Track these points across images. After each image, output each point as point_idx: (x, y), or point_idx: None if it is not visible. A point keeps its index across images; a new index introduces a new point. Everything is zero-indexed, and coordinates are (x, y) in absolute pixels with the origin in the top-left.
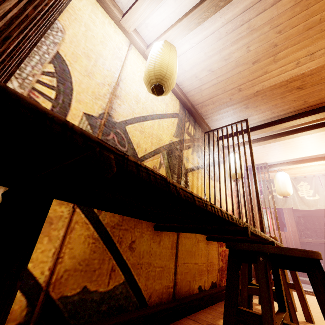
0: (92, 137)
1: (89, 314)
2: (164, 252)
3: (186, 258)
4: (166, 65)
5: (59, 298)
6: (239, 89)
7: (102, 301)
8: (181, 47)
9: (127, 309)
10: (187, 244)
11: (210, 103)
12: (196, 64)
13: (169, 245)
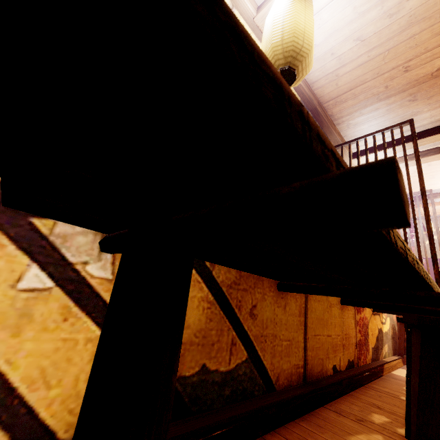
0: (326, 140)
1: (211, 399)
2: (291, 320)
3: (317, 329)
4: (302, 32)
5: (177, 379)
6: (406, 68)
7: (224, 384)
8: (314, 2)
9: (253, 394)
10: (318, 309)
11: (350, 98)
12: (335, 31)
13: (296, 311)
